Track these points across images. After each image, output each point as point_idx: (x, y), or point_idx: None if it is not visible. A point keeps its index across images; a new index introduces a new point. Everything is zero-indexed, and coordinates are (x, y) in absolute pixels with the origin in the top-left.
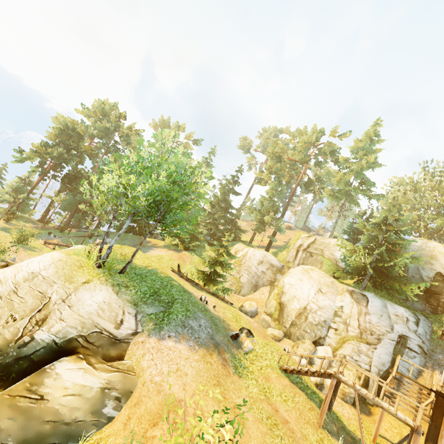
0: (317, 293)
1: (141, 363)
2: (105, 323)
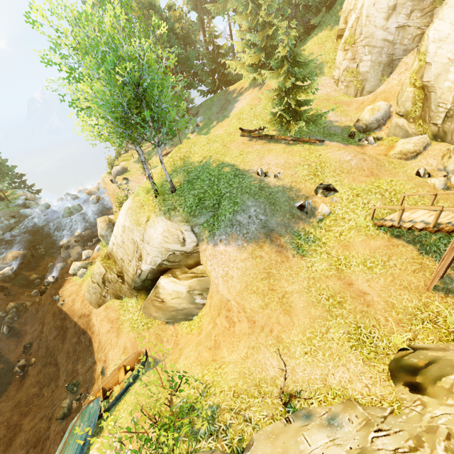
0: None
1: (207, 268)
2: (173, 246)
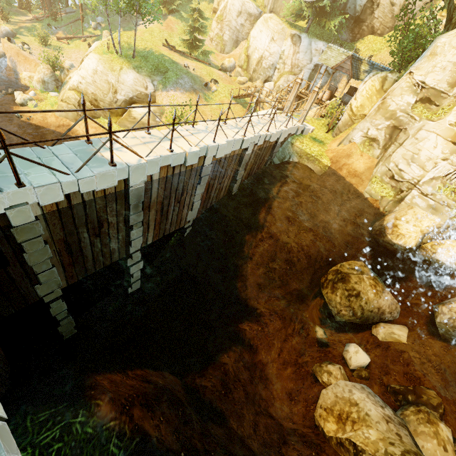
0: (270, 42)
1: (163, 103)
2: (140, 89)
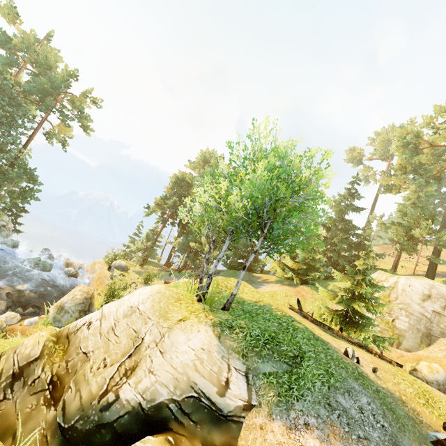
0: None
1: None
2: (204, 383)
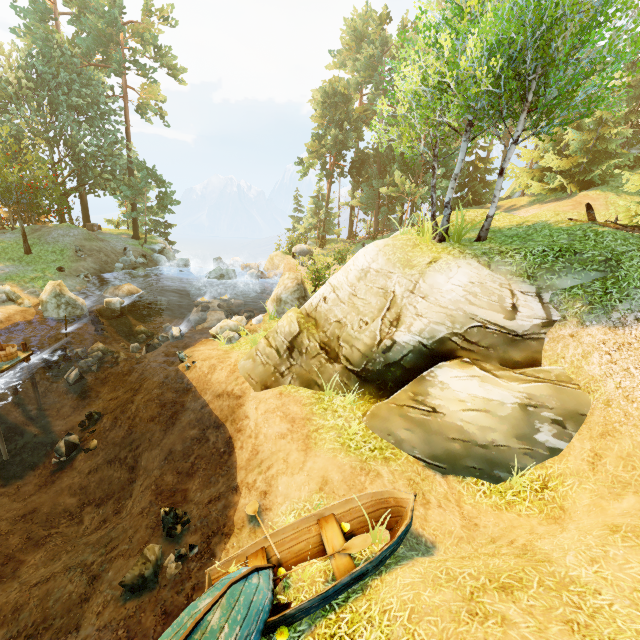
0: None
1: (584, 370)
2: (485, 313)
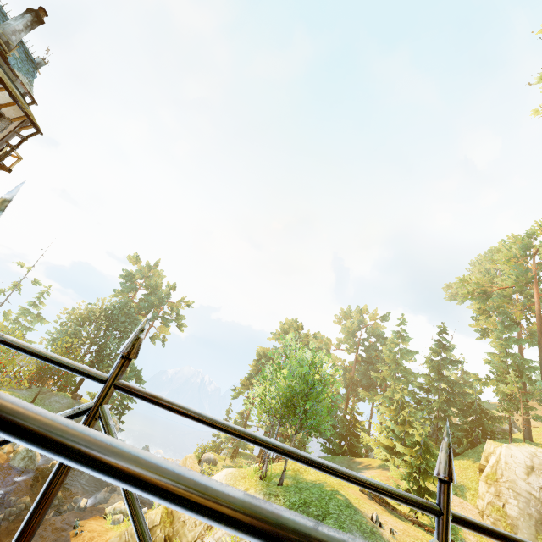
0: None
1: None
2: None
